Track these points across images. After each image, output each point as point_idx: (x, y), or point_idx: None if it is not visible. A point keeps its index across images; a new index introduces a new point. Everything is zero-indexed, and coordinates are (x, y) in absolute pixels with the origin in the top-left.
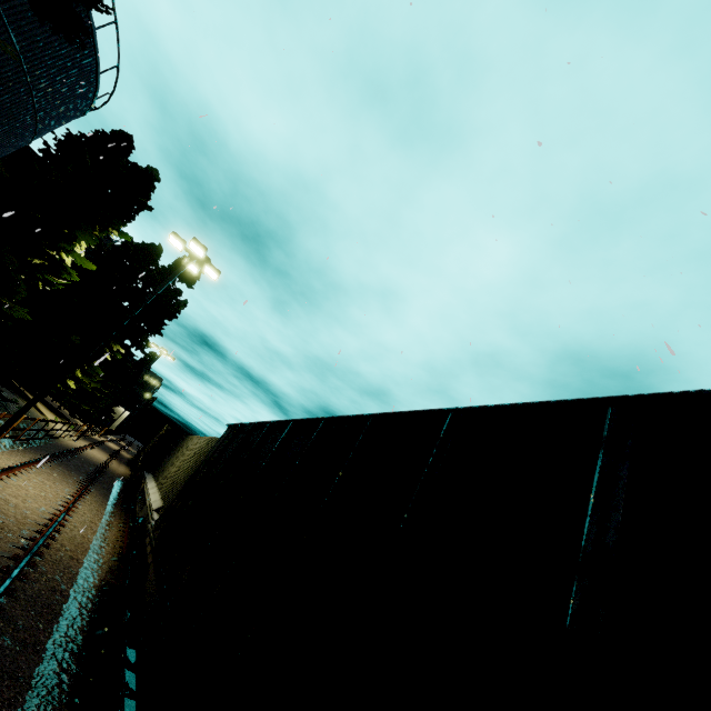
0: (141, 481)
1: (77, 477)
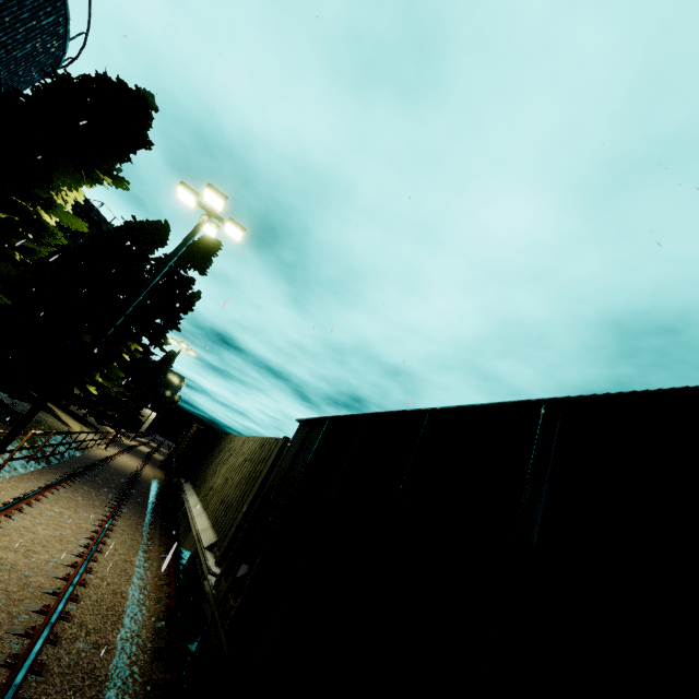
0: (179, 491)
1: (105, 495)
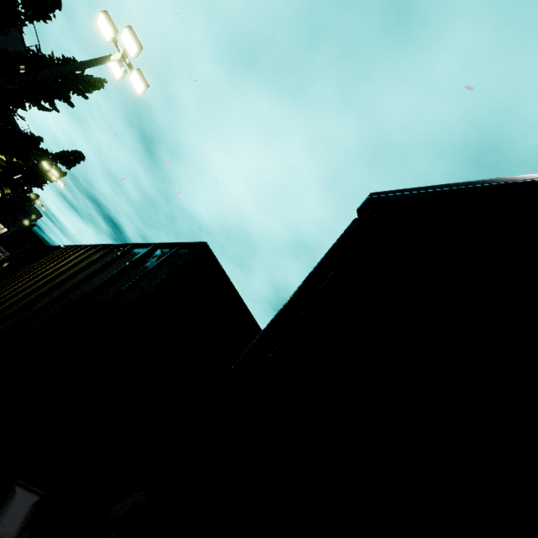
0: None
1: None
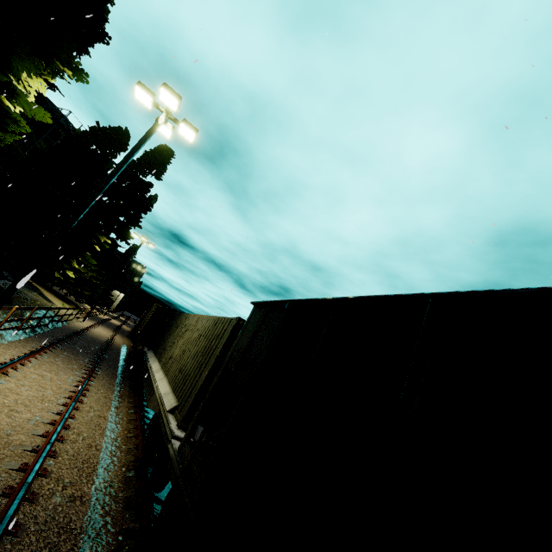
0: (143, 357)
1: (83, 360)
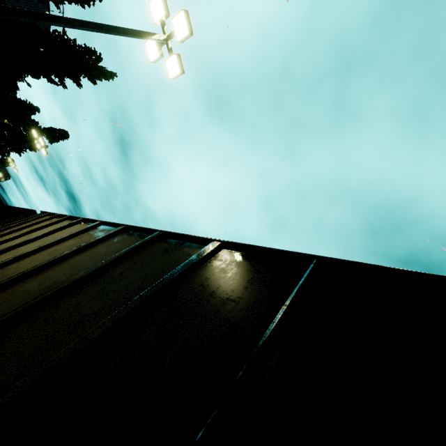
0: None
1: None
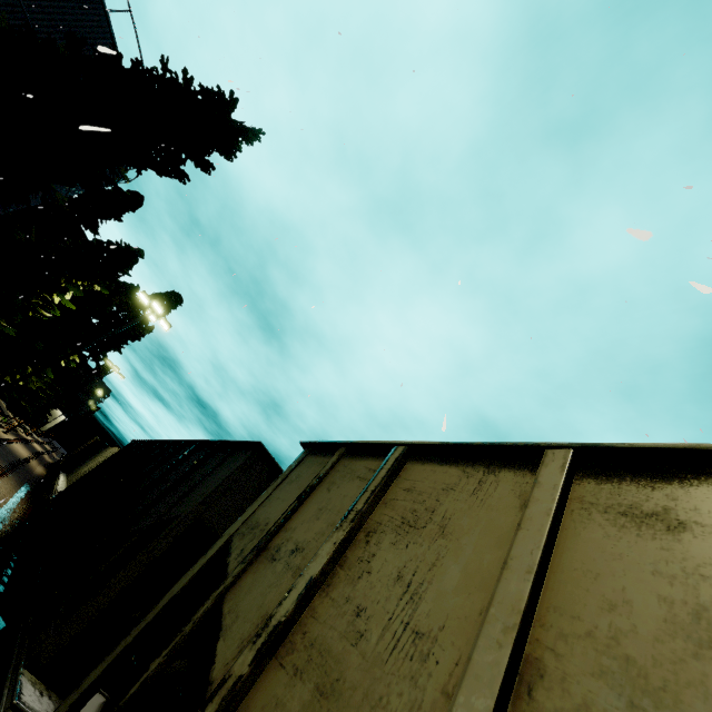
0: (55, 478)
1: (0, 461)
